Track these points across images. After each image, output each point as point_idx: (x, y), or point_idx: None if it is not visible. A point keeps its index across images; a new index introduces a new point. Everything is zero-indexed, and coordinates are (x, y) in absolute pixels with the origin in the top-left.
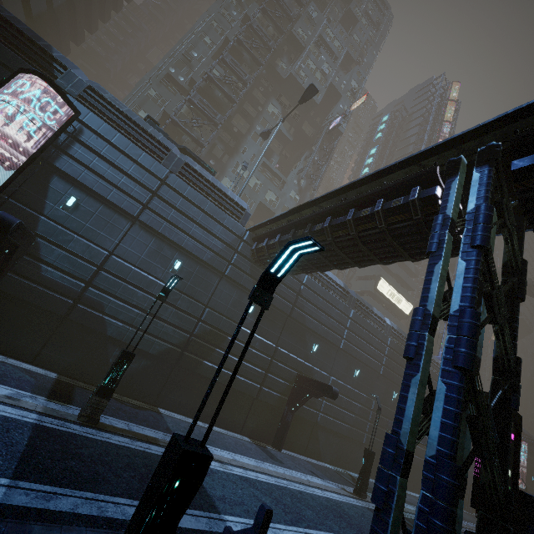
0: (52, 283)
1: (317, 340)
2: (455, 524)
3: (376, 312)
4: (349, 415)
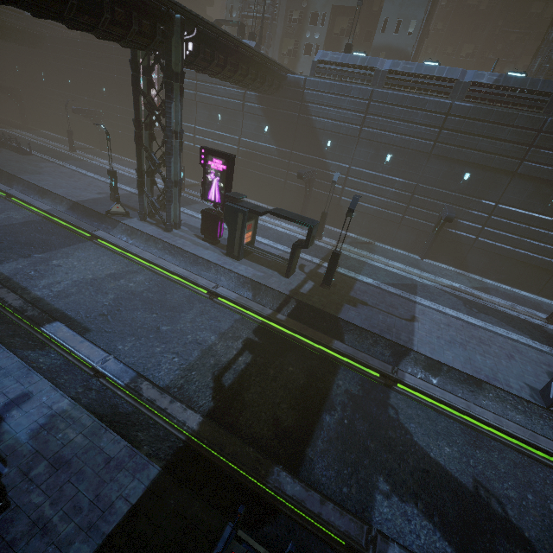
0: (185, 147)
1: (331, 136)
2: (174, 194)
3: (436, 72)
4: (377, 199)
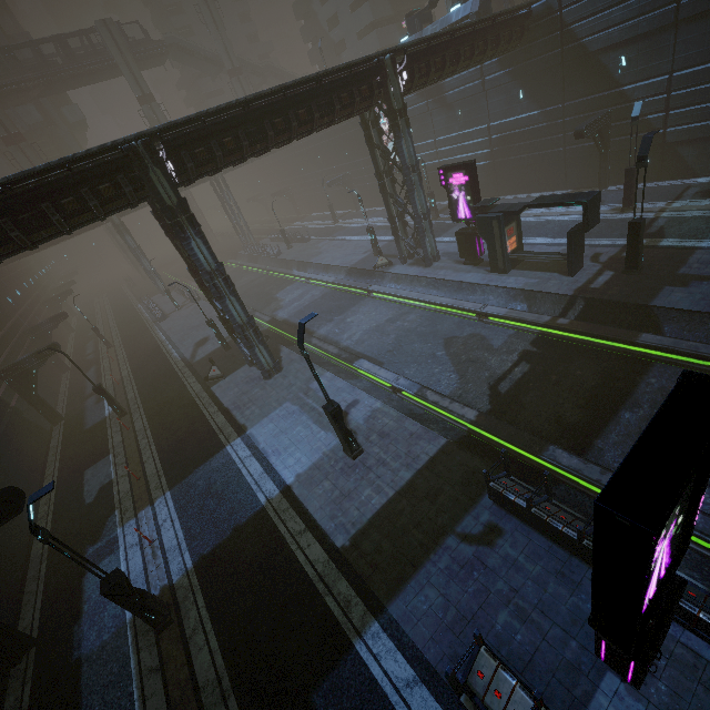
0: (430, 169)
1: (623, 49)
2: (425, 228)
3: None
4: None
